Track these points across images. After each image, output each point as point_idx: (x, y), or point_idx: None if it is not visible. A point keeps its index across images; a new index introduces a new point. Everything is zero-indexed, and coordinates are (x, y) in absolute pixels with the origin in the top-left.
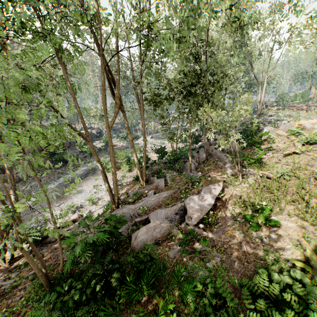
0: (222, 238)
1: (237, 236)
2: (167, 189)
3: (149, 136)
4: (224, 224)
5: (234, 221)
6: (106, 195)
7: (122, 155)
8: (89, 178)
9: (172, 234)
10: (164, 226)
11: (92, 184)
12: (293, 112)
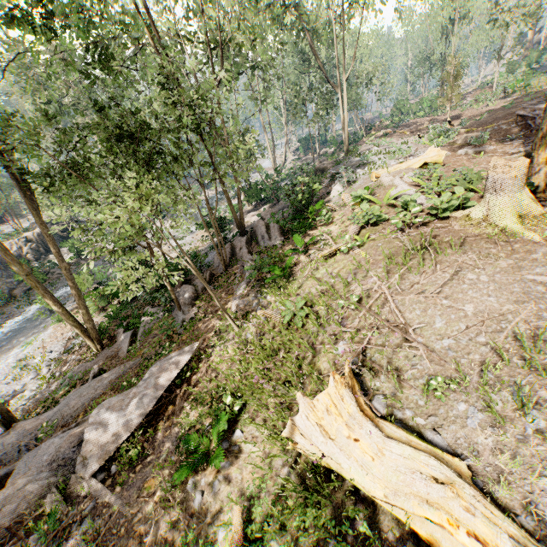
0: (113, 516)
1: (157, 494)
2: (125, 360)
3: (169, 221)
4: (155, 459)
5: (175, 447)
6: (32, 383)
7: (85, 280)
8: (18, 343)
9: (39, 509)
10: (31, 492)
11: (19, 357)
12: (402, 140)
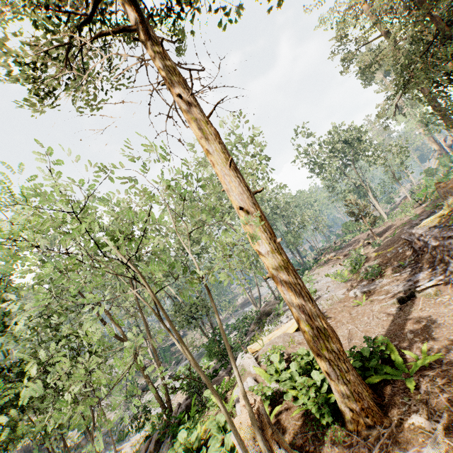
0: None
1: None
2: None
3: (167, 376)
4: None
5: None
6: None
7: None
8: None
9: None
10: None
11: None
12: (331, 269)
